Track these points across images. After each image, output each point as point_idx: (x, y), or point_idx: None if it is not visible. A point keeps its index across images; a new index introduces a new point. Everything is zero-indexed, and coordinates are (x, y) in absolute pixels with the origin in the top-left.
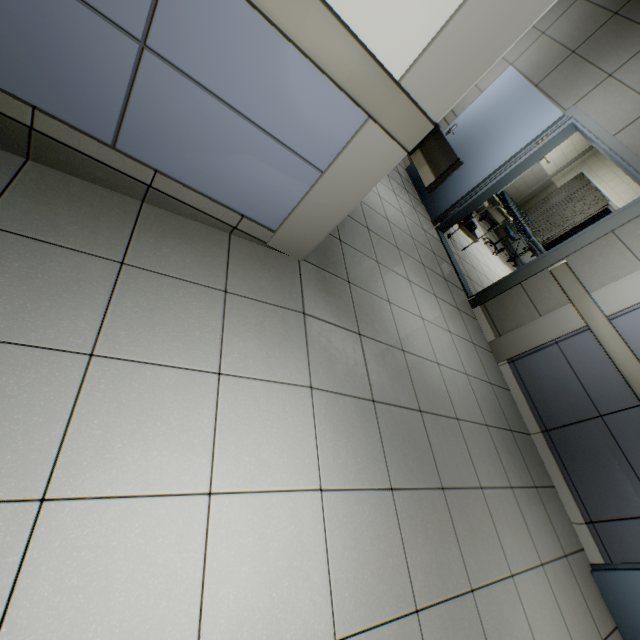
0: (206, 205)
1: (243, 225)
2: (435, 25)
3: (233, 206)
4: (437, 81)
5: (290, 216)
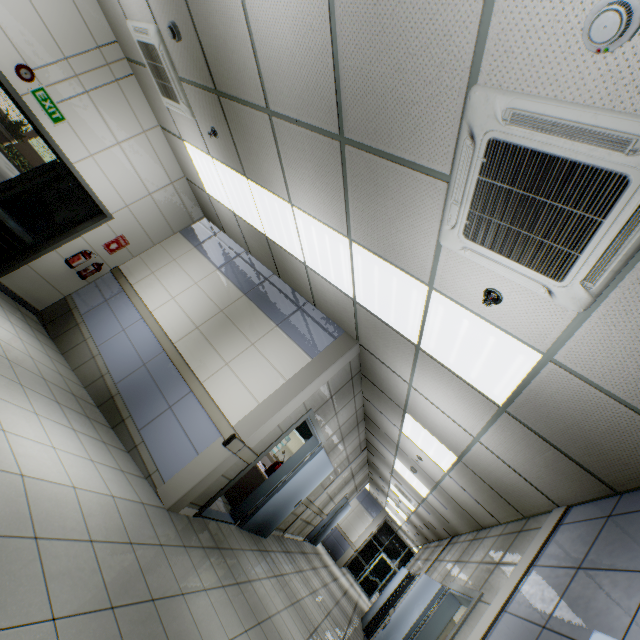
0: (148, 459)
1: (155, 474)
2: (246, 414)
3: (158, 464)
4: (245, 427)
5: (177, 473)
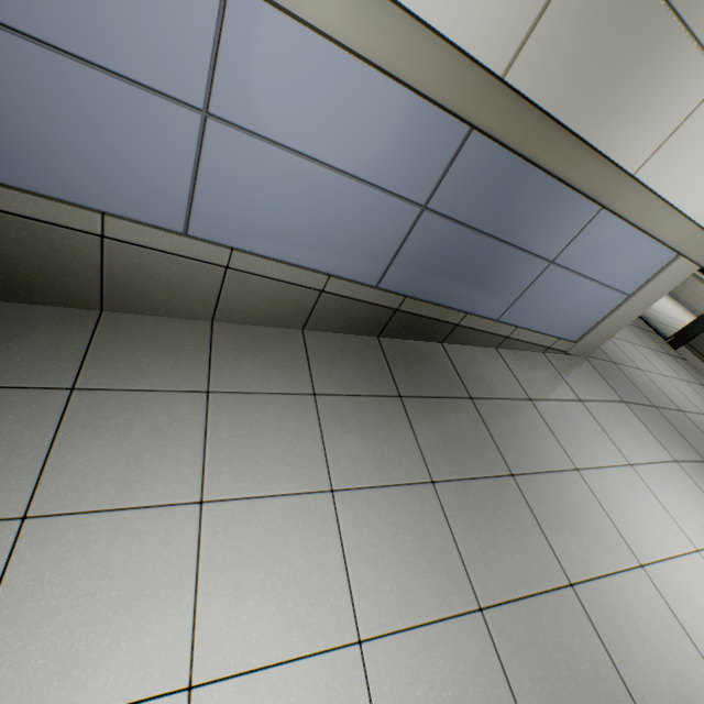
0: (537, 338)
1: (555, 344)
2: None
3: (553, 333)
4: None
5: (594, 329)
